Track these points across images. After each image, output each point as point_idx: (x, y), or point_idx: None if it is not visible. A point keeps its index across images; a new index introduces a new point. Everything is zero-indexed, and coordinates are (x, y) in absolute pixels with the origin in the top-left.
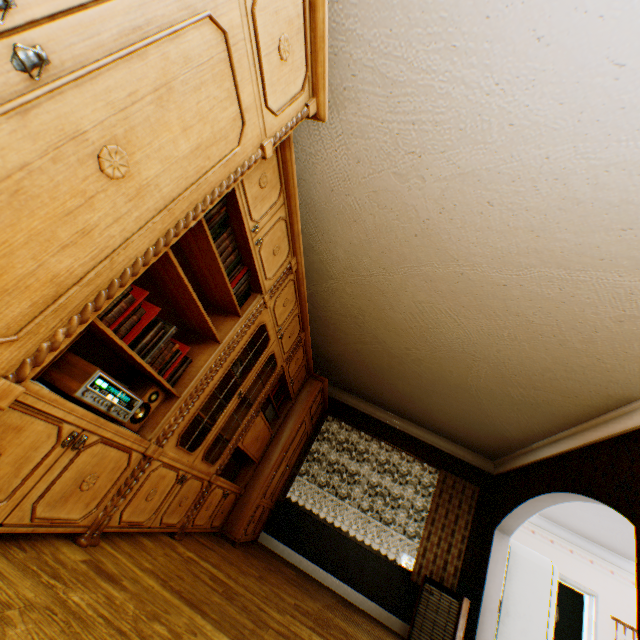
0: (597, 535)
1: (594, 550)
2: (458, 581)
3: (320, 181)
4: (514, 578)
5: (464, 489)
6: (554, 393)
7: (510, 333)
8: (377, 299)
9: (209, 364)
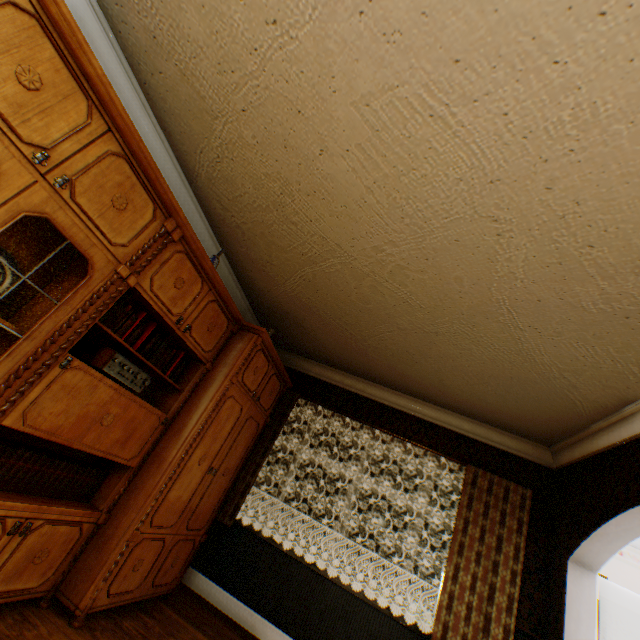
0: None
1: None
2: None
3: None
4: None
5: (507, 494)
6: None
7: (580, 104)
8: (295, 135)
9: None
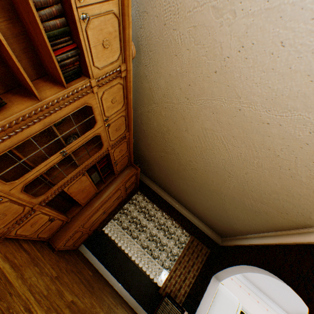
0: (265, 289)
1: (261, 296)
2: (185, 299)
3: (158, 14)
4: (216, 305)
5: (202, 249)
6: (273, 208)
7: (259, 162)
8: (179, 122)
9: (23, 112)
